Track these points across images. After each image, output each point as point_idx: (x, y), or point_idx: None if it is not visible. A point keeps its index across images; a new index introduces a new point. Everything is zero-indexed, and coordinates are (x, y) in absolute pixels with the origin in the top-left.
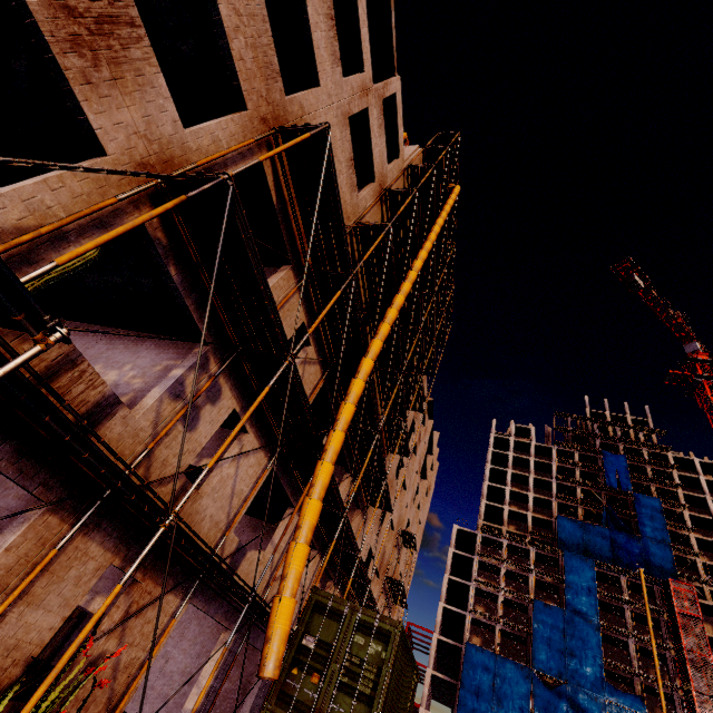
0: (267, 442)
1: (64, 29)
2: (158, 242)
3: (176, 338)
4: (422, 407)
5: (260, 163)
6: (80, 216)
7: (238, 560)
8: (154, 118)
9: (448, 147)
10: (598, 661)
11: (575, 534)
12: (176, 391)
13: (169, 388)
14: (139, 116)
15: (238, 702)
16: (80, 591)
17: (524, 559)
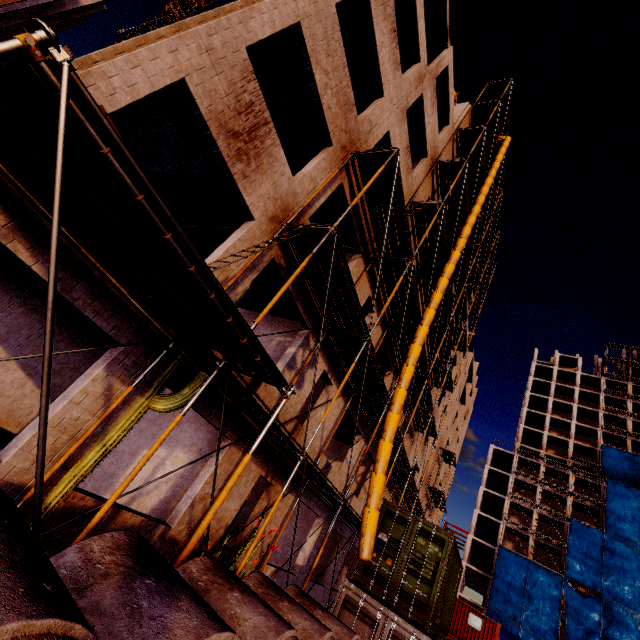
0: (344, 390)
1: (233, 149)
2: (281, 267)
3: (281, 318)
4: (465, 347)
5: (340, 182)
6: (246, 269)
7: (326, 473)
8: (278, 182)
9: (499, 101)
10: (638, 582)
11: (621, 464)
12: (291, 364)
13: (288, 362)
14: (270, 185)
15: (324, 564)
16: (247, 490)
17: (562, 482)
